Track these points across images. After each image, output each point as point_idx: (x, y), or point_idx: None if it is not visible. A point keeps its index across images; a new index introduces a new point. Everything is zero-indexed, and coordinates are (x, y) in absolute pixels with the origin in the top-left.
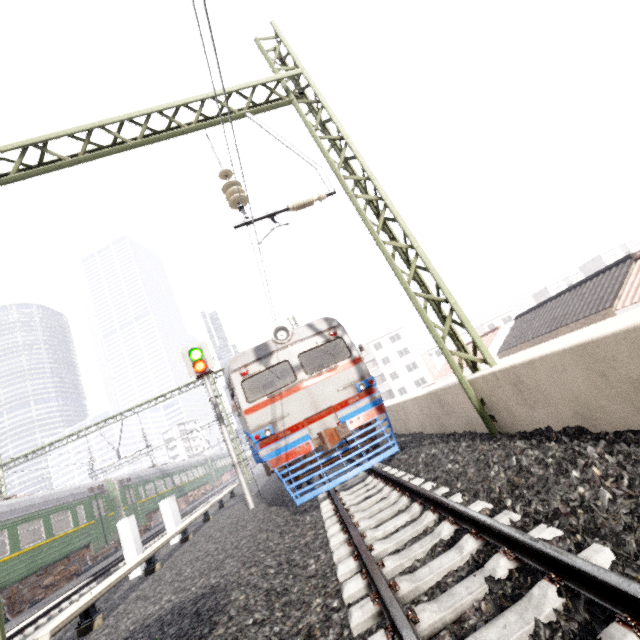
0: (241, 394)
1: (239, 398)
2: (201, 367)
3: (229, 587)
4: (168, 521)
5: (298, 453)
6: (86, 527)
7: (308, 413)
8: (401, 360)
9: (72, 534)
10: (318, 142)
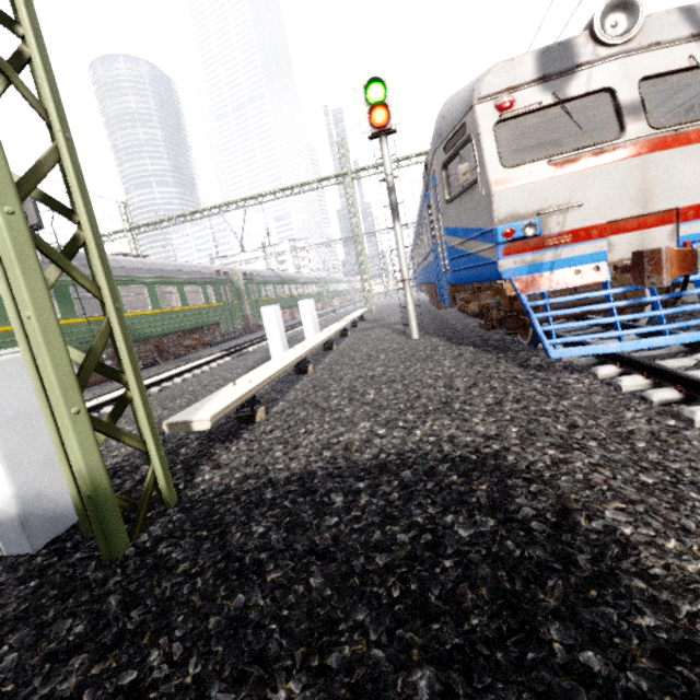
0: (492, 147)
1: (486, 155)
2: (381, 118)
3: (555, 480)
4: (307, 324)
5: (575, 279)
6: (215, 307)
7: (623, 211)
8: None
9: (204, 310)
10: None
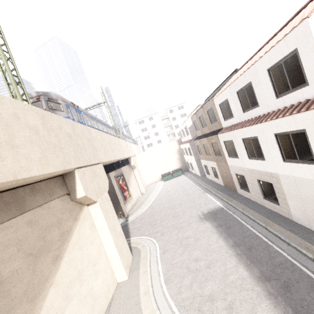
0: None
1: None
2: None
3: None
4: None
5: None
6: None
7: None
8: (181, 119)
9: None
10: None
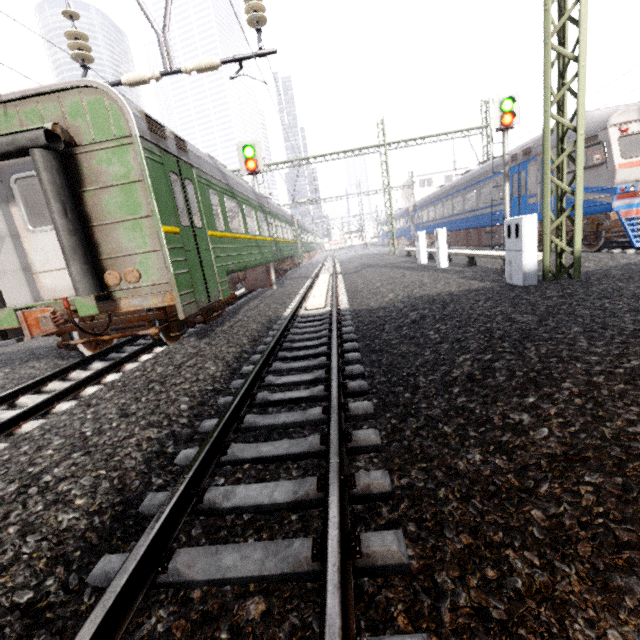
0: (617, 149)
1: (614, 152)
2: (508, 120)
3: None
4: (422, 248)
5: None
6: (293, 243)
7: None
8: None
9: (291, 244)
10: None
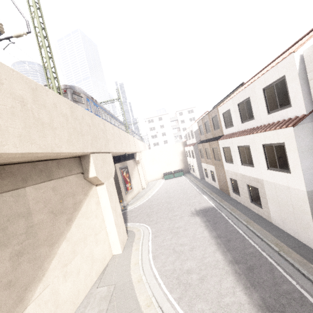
0: None
1: None
2: None
3: None
4: None
5: None
6: None
7: None
8: (190, 123)
9: None
10: (28, 7)
